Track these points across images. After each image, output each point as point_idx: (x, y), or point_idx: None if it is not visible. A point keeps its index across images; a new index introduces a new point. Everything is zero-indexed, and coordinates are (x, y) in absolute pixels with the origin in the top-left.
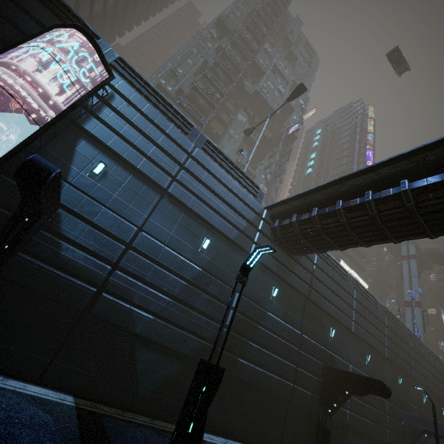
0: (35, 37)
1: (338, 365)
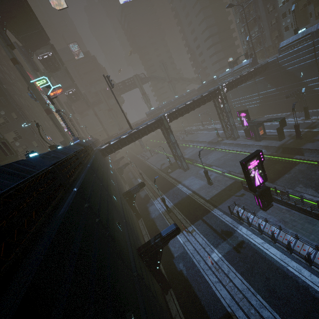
0: None
1: (307, 83)
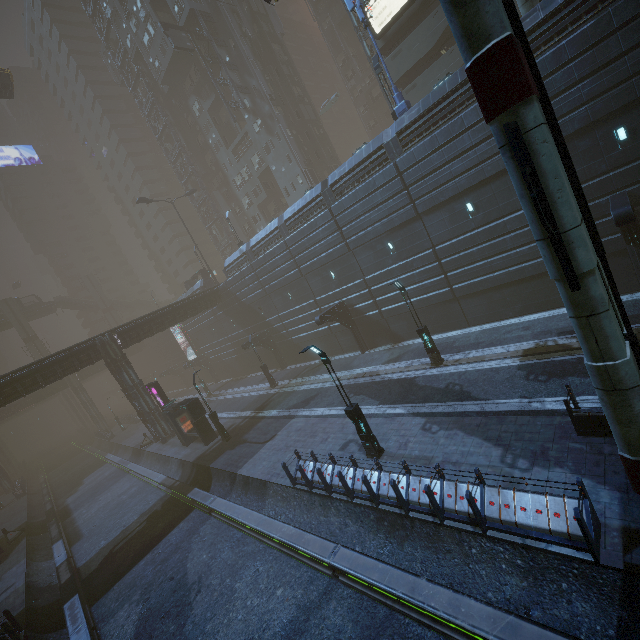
0: (175, 332)
1: (272, 323)
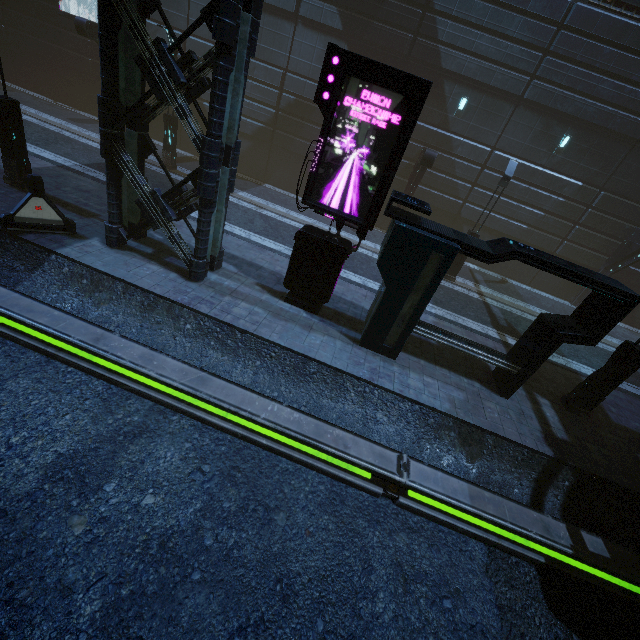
0: None
1: (458, 150)
